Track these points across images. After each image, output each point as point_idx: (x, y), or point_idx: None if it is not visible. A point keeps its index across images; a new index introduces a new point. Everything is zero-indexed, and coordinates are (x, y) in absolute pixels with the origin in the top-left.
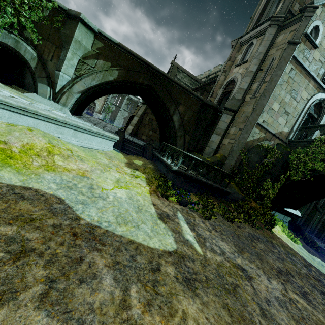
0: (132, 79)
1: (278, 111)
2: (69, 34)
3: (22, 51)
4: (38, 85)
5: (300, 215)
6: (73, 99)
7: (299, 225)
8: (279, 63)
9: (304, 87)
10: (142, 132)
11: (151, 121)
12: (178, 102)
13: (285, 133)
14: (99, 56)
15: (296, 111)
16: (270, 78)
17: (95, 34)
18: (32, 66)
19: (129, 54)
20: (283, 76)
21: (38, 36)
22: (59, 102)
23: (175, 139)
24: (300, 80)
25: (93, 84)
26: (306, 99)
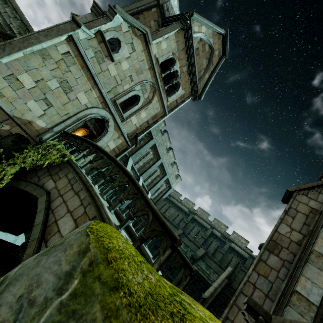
0: None
1: (30, 89)
2: None
3: None
4: None
5: (21, 243)
6: None
7: (16, 257)
8: (50, 29)
9: (85, 89)
10: None
11: None
12: None
13: (39, 128)
14: None
15: (66, 111)
16: (28, 37)
17: None
18: None
19: None
20: (51, 51)
21: None
22: None
23: None
24: (81, 77)
25: None
26: (85, 105)
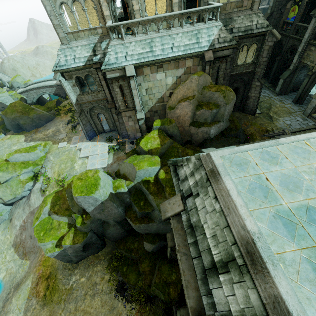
0: None
1: None
2: None
3: None
4: None
5: None
6: None
7: None
8: None
9: None
10: None
11: None
12: None
13: None
14: None
15: None
16: None
17: None
18: None
19: None
20: None
21: None
22: None
23: None
24: None
25: None
26: None
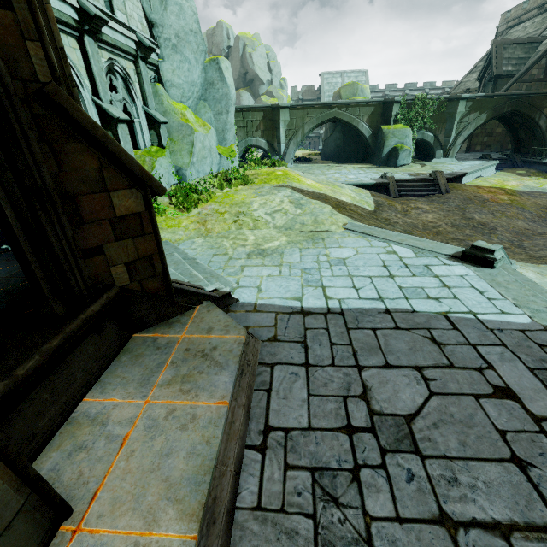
0: (498, 113)
1: None
2: (452, 112)
3: (426, 138)
4: (435, 153)
5: None
6: (457, 150)
7: None
8: None
9: None
10: (475, 143)
11: (484, 126)
12: (542, 107)
13: None
14: (470, 112)
15: None
16: None
17: (466, 99)
18: (431, 144)
19: (493, 96)
20: None
21: (434, 124)
22: (448, 157)
23: (543, 139)
24: None
25: (469, 133)
26: None
